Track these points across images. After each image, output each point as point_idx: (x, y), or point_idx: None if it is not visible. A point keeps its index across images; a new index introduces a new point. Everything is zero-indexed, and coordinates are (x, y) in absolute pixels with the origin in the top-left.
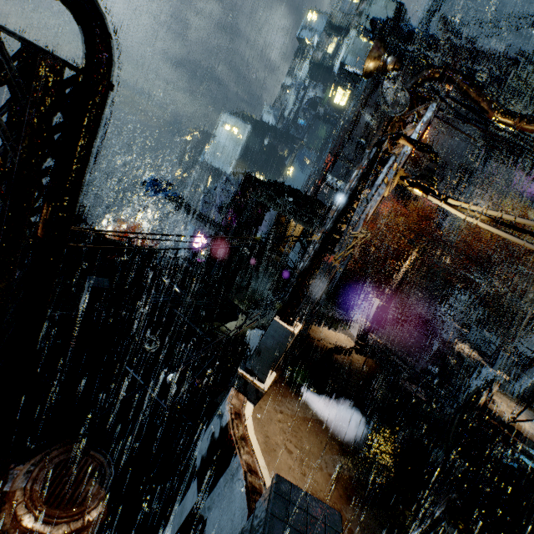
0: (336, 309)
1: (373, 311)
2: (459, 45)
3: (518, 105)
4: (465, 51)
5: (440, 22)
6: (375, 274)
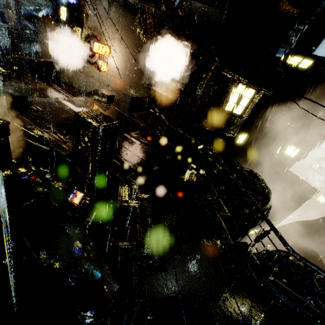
0: None
1: None
2: None
3: None
4: None
5: None
6: None
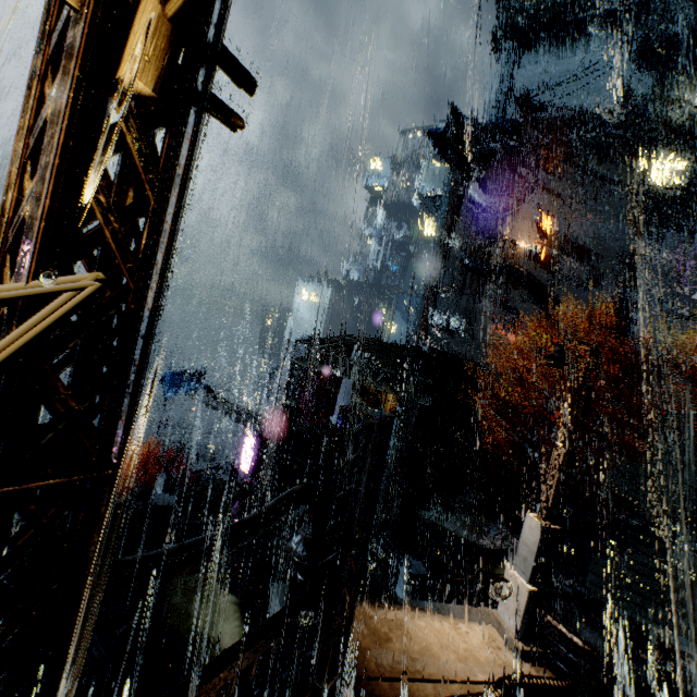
0: (495, 527)
1: (530, 549)
2: (547, 118)
3: (667, 153)
4: (559, 122)
5: (516, 111)
6: (537, 445)
